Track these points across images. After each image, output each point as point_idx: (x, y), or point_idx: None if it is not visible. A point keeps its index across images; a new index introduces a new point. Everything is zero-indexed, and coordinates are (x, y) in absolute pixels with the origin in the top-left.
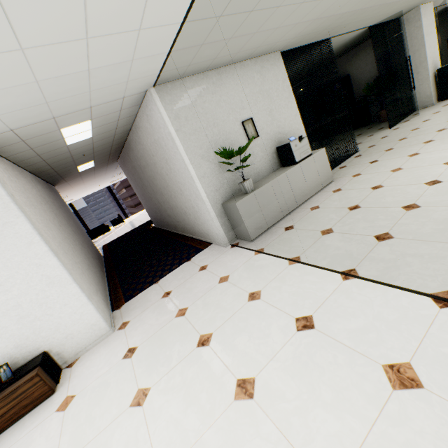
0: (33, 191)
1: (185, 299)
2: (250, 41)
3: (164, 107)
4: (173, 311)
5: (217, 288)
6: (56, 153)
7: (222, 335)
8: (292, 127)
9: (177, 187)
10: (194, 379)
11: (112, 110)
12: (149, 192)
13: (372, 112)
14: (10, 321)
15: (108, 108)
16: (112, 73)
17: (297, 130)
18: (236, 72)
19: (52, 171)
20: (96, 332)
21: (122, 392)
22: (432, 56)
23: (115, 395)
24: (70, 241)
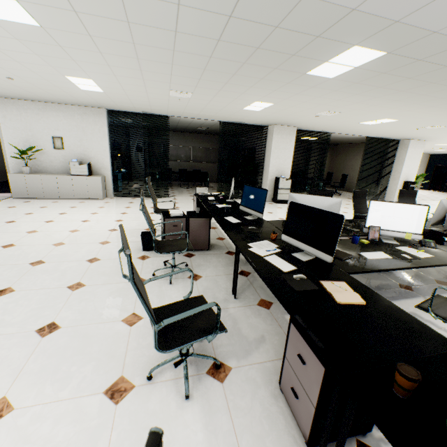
0: None
1: None
2: (47, 98)
3: None
4: None
5: None
6: None
7: None
8: (98, 155)
9: None
10: None
11: None
12: None
13: (256, 185)
14: None
15: None
16: None
17: (103, 159)
18: (61, 109)
19: None
20: None
21: None
22: (280, 166)
23: None
24: None
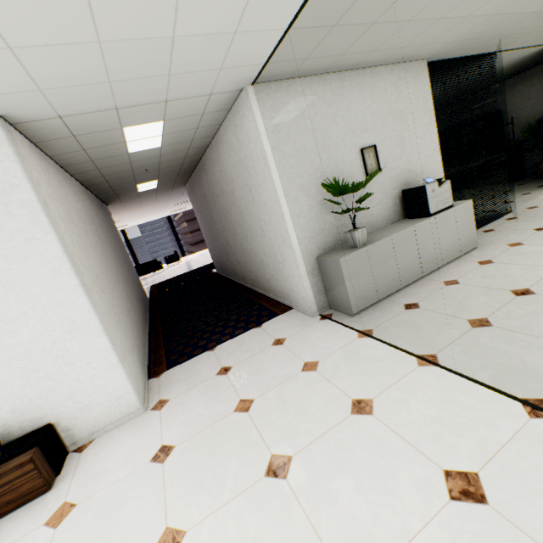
0: (78, 205)
1: (251, 386)
2: (397, 35)
3: (262, 114)
4: (232, 400)
5: (299, 379)
6: (114, 162)
7: (308, 466)
8: (427, 165)
9: (257, 225)
10: (258, 539)
11: (192, 112)
12: (217, 229)
13: (527, 163)
14: (12, 374)
15: (188, 107)
16: (203, 49)
17: (433, 171)
18: (363, 80)
19: (107, 185)
20: (123, 407)
21: (141, 524)
22: None
23: (130, 525)
24: (111, 276)
